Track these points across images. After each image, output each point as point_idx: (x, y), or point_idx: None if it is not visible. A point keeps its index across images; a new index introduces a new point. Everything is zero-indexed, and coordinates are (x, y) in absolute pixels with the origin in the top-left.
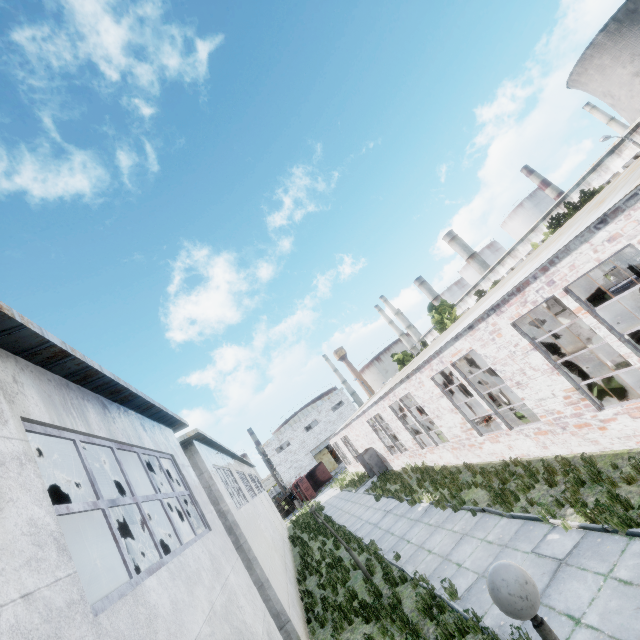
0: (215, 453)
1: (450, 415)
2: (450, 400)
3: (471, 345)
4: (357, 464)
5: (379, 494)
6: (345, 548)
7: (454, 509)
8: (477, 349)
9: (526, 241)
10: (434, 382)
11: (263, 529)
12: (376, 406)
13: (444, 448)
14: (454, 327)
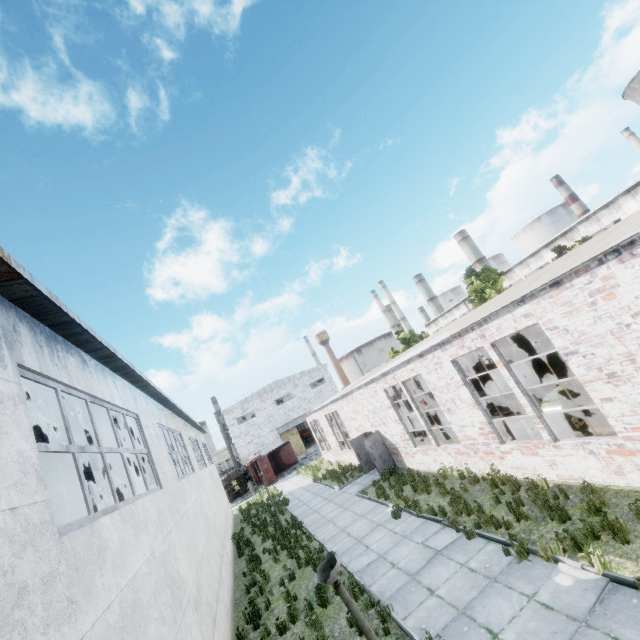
0: (95, 368)
1: None
2: None
3: None
4: (340, 451)
5: (398, 506)
6: (347, 619)
7: None
8: None
9: (593, 220)
10: None
11: (179, 552)
12: (418, 362)
13: (581, 448)
14: None
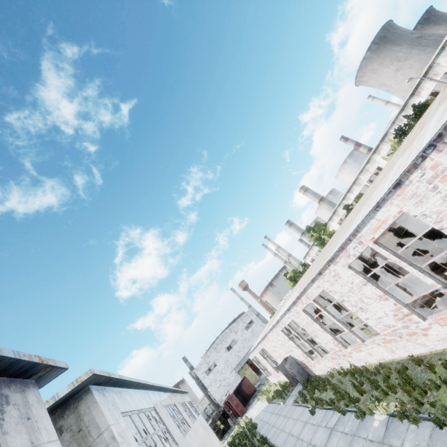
0: (133, 393)
1: (378, 303)
2: (376, 286)
3: (400, 208)
4: (277, 374)
5: (312, 406)
6: None
7: (438, 424)
8: (410, 210)
9: (365, 171)
10: (352, 270)
11: None
12: (289, 313)
13: (374, 343)
14: (353, 215)
